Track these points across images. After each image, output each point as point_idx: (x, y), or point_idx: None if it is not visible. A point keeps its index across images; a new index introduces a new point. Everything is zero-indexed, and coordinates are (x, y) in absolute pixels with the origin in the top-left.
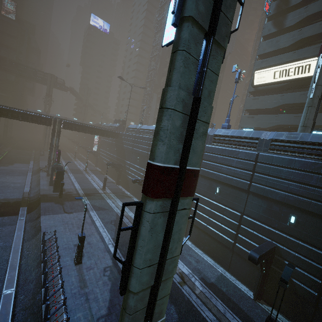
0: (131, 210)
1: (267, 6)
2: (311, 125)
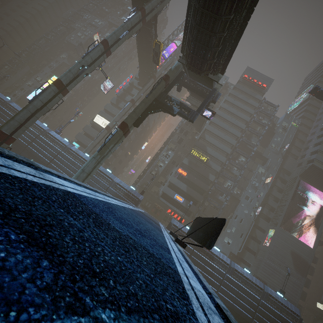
0: None
1: (118, 91)
2: (89, 151)
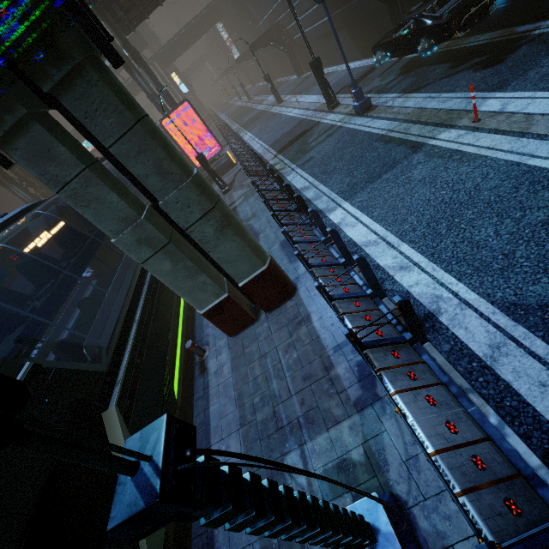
0: None
1: None
2: None
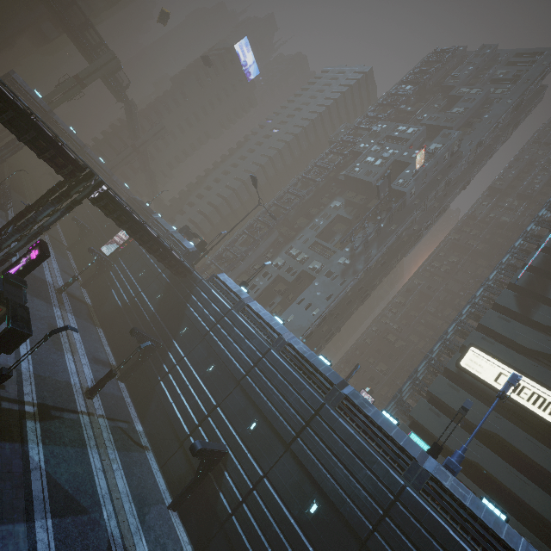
0: (142, 519)
1: (522, 273)
2: None
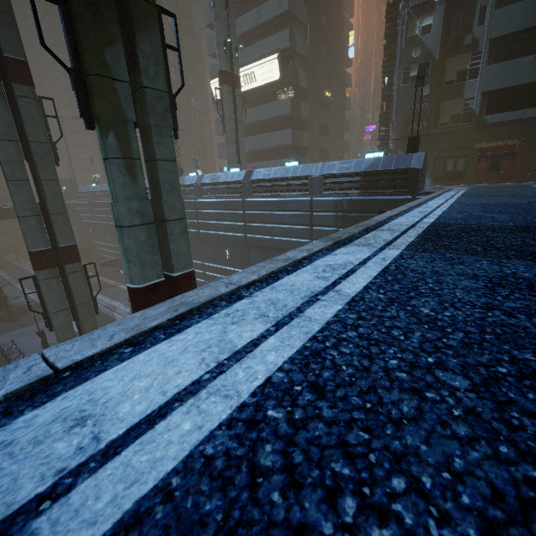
0: (114, 299)
1: None
2: (235, 159)
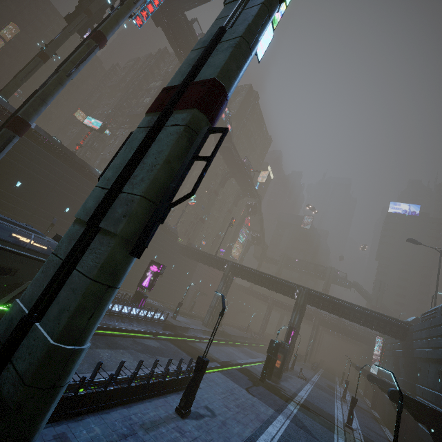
0: None
1: None
2: None
